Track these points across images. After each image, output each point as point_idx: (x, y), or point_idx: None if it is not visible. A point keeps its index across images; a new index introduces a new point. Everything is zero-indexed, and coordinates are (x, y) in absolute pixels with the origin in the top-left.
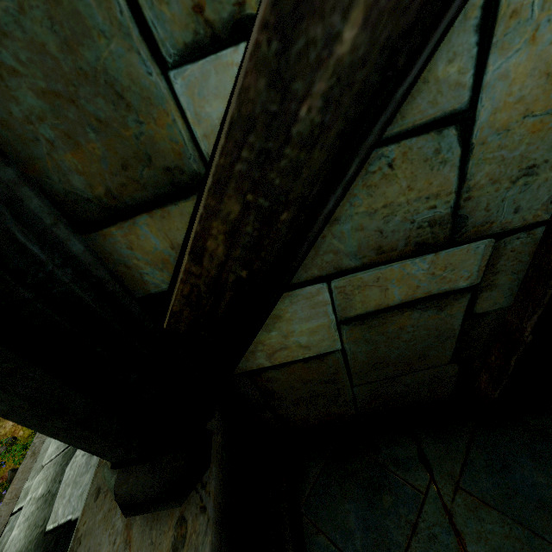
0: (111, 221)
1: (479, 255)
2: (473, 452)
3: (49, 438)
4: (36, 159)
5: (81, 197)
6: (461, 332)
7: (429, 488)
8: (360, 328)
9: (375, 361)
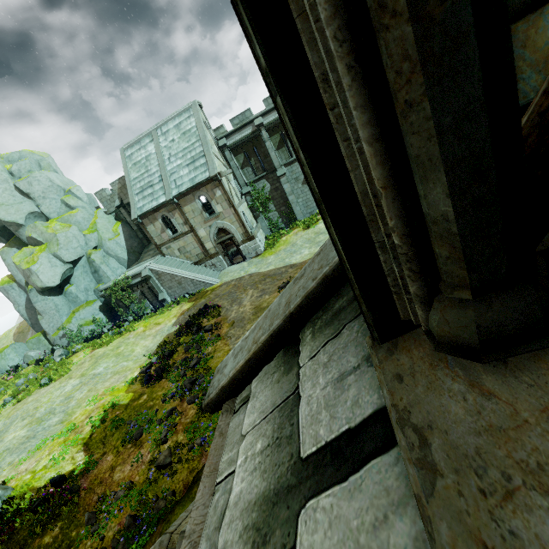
0: (522, 14)
1: None
2: None
3: (236, 417)
4: None
5: None
6: None
7: None
8: None
9: None
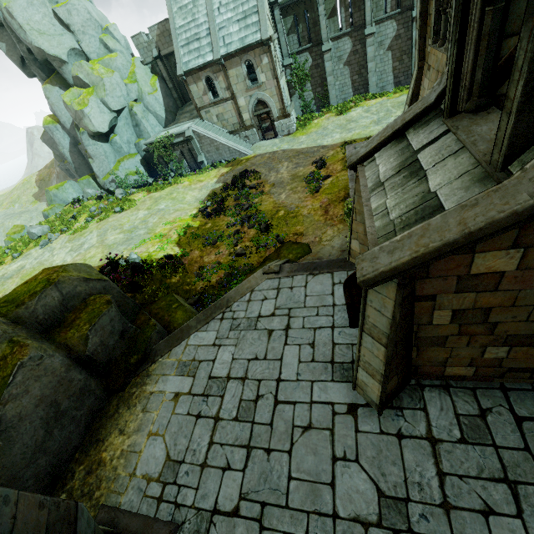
0: (508, 38)
1: None
2: None
3: (369, 165)
4: (507, 26)
5: (508, 33)
6: None
7: None
8: None
9: None
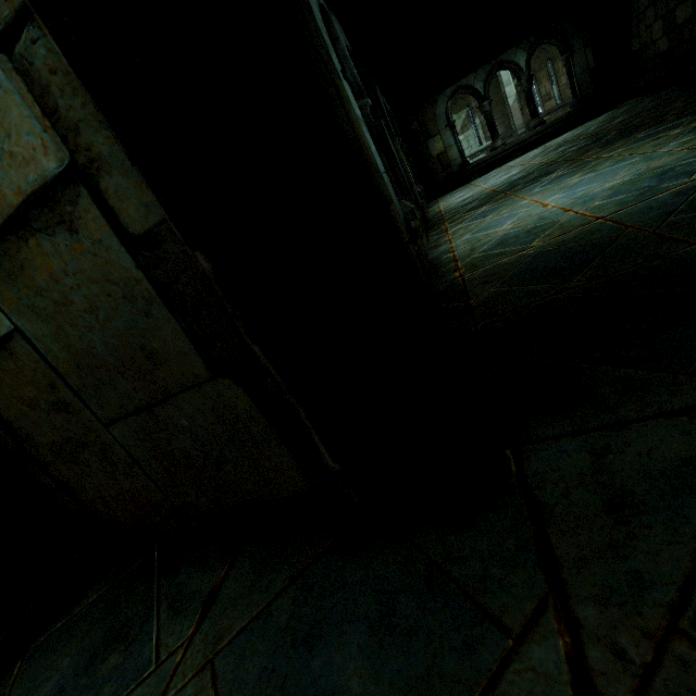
0: None
1: (16, 95)
2: (285, 596)
3: None
4: None
5: None
6: (158, 287)
7: (173, 655)
8: (0, 279)
9: (86, 362)
